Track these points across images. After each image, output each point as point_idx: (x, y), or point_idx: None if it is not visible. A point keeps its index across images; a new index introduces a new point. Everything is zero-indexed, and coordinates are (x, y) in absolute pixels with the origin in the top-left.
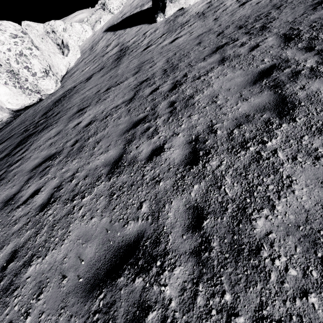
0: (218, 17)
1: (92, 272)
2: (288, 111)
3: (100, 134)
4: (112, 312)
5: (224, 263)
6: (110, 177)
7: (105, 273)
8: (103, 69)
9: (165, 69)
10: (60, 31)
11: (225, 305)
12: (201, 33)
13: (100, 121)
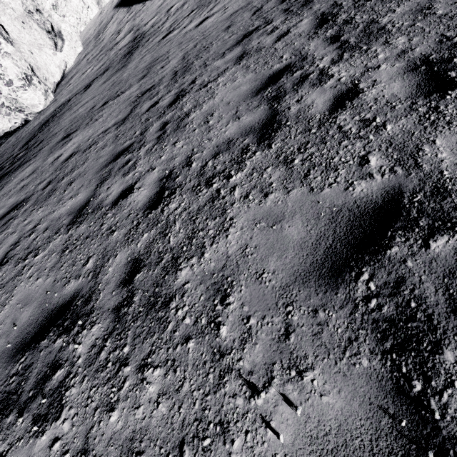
0: None
1: (21, 337)
2: (271, 134)
3: (77, 171)
4: (28, 374)
5: (136, 317)
6: (70, 229)
7: (32, 336)
8: (107, 71)
9: (176, 71)
10: (49, 9)
11: (122, 357)
12: (236, 10)
13: (82, 153)
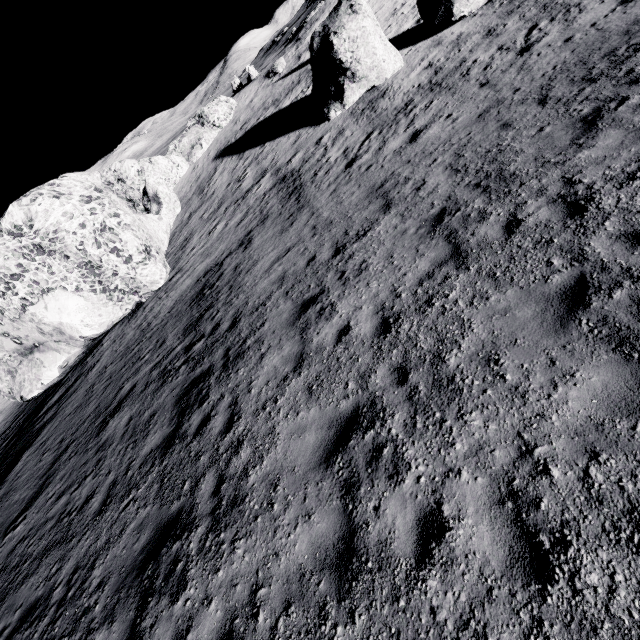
0: (488, 80)
1: None
2: None
3: (470, 341)
4: None
5: None
6: None
7: None
8: (268, 219)
9: (474, 184)
10: (133, 176)
11: None
12: (480, 111)
13: (418, 314)
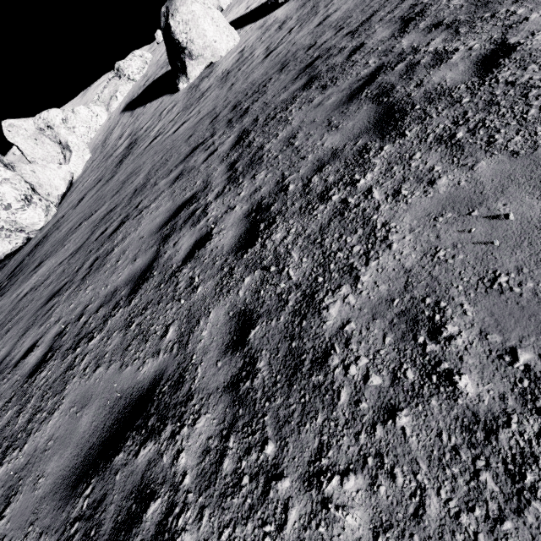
0: (235, 81)
1: None
2: (140, 285)
3: (19, 316)
4: None
5: None
6: None
7: None
8: (99, 182)
9: (137, 189)
10: (59, 124)
11: None
12: (204, 115)
13: (34, 290)
